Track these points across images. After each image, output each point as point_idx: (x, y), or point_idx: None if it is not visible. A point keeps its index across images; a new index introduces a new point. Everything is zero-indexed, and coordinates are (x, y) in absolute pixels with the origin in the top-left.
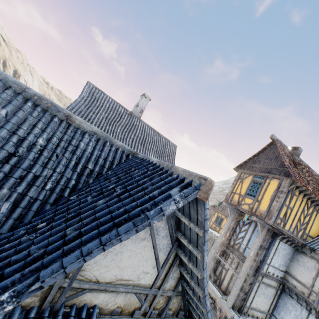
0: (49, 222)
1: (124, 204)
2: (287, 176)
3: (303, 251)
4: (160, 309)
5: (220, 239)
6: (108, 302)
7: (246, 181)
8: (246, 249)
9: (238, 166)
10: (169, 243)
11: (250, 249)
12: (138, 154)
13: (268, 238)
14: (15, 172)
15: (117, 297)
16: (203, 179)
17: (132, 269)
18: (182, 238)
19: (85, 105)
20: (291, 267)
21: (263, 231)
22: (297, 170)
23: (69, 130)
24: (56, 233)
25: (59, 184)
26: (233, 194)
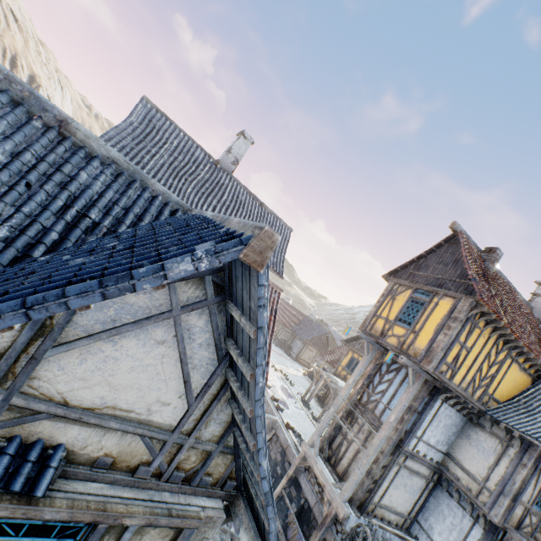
0: None
1: (113, 262)
2: (469, 294)
3: (480, 423)
4: (191, 471)
5: (344, 392)
6: (88, 444)
7: (401, 298)
8: (386, 411)
9: (390, 272)
10: (213, 358)
11: (392, 410)
12: (192, 211)
13: (424, 396)
14: None
15: (105, 438)
16: (258, 229)
17: (138, 393)
18: (231, 347)
19: (134, 137)
20: (457, 447)
21: (417, 383)
22: (488, 287)
23: (60, 147)
24: None
25: (24, 234)
26: (375, 318)
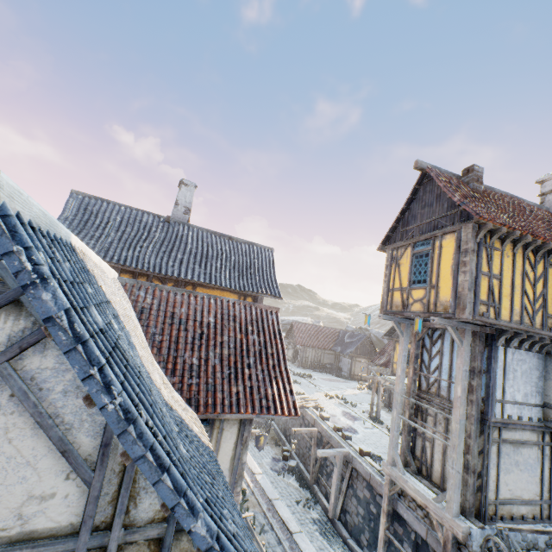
0: None
1: None
2: (467, 220)
3: None
4: None
5: (398, 387)
6: None
7: (404, 260)
8: (451, 387)
9: (383, 241)
10: None
11: (454, 383)
12: None
13: (481, 350)
14: None
15: None
16: None
17: None
18: None
19: (72, 229)
20: (551, 391)
21: (465, 339)
22: (484, 205)
23: None
24: None
25: None
26: (390, 293)
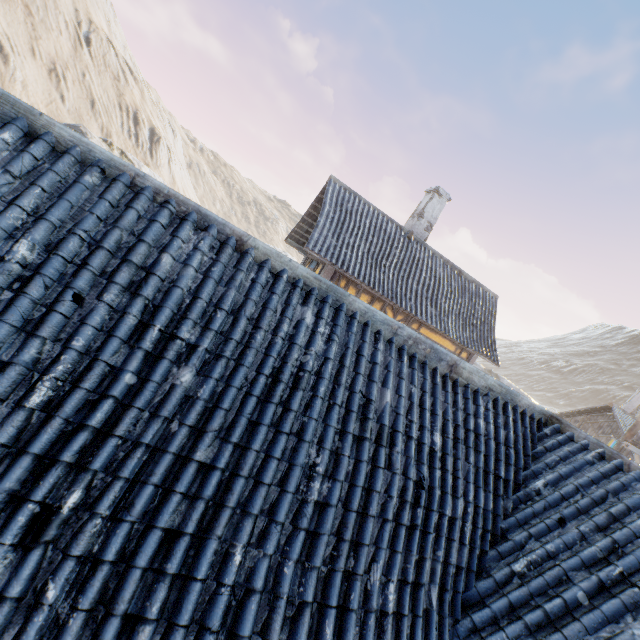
0: None
1: None
2: None
3: None
4: None
5: None
6: None
7: None
8: None
9: None
10: None
11: None
12: (565, 425)
13: None
14: (429, 521)
15: None
16: None
17: None
18: None
19: (332, 231)
20: None
21: None
22: None
23: (458, 398)
24: None
25: (478, 528)
26: None
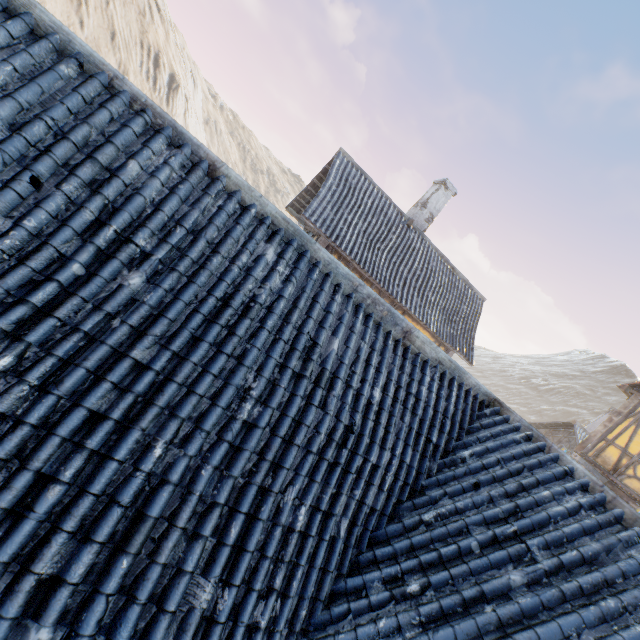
0: (424, 585)
1: (587, 623)
2: None
3: None
4: None
5: None
6: None
7: None
8: None
9: (634, 384)
10: None
11: None
12: (505, 408)
13: None
14: (352, 462)
15: None
16: None
17: None
18: None
19: (332, 204)
20: None
21: None
22: None
23: (406, 363)
24: (464, 638)
25: (399, 480)
26: (604, 442)
